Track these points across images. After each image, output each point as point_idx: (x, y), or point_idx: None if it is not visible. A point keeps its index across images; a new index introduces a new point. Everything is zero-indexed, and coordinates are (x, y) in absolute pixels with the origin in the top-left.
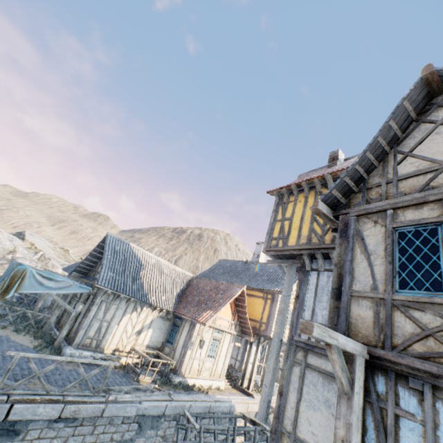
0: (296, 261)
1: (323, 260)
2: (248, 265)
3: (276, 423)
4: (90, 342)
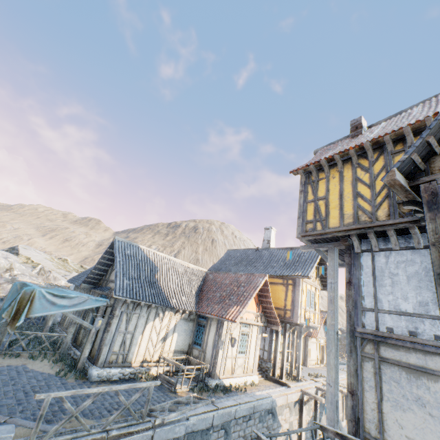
0: (340, 243)
1: (376, 239)
2: (260, 252)
3: (353, 427)
4: (116, 358)
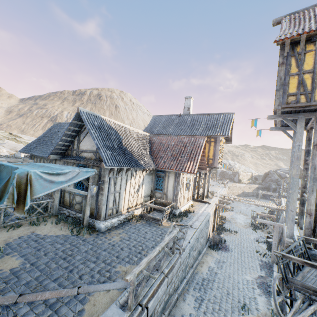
0: (316, 114)
1: None
2: (183, 118)
3: (309, 232)
4: (111, 212)
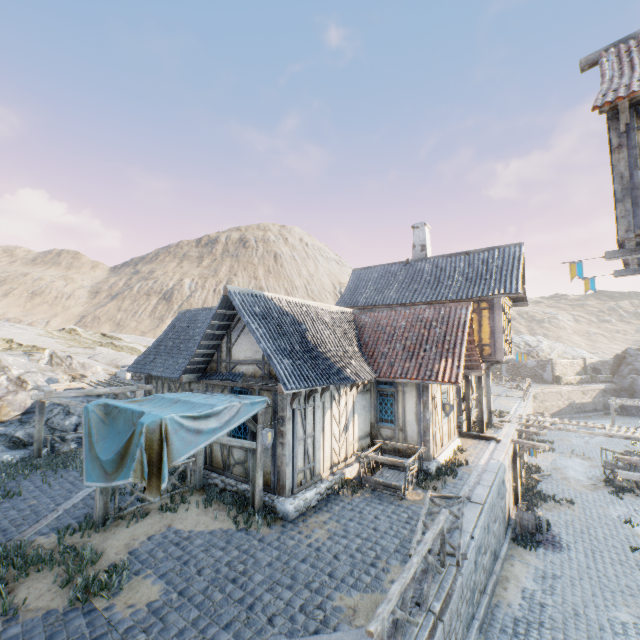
0: None
1: None
2: (414, 267)
3: None
4: (303, 477)
